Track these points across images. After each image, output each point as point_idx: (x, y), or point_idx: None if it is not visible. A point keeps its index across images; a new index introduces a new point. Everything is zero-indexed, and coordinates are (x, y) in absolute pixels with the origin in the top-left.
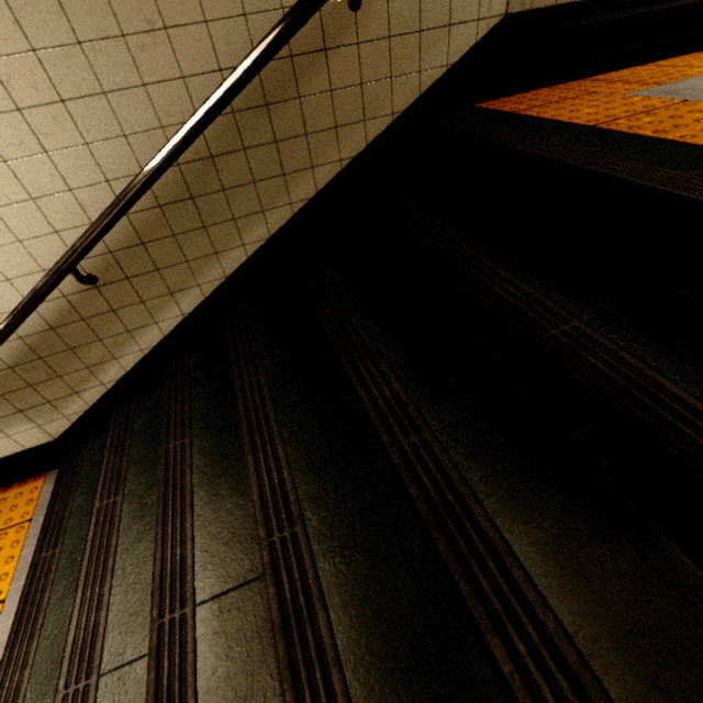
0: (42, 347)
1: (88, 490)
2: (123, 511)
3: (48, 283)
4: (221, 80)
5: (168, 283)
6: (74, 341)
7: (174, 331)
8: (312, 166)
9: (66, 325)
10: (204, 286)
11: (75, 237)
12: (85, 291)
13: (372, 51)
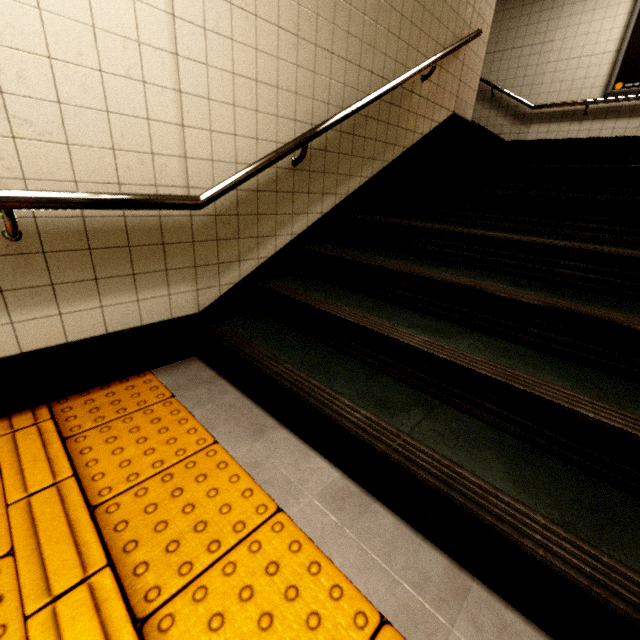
0: (243, 205)
1: (265, 340)
2: (357, 311)
3: (297, 145)
4: (381, 83)
5: (324, 186)
6: (262, 208)
7: (312, 225)
8: (394, 144)
9: (265, 192)
10: (337, 196)
11: (300, 129)
12: (287, 170)
13: (422, 102)
